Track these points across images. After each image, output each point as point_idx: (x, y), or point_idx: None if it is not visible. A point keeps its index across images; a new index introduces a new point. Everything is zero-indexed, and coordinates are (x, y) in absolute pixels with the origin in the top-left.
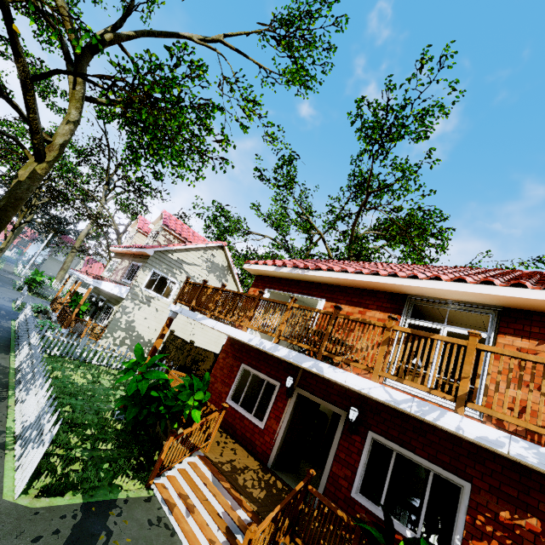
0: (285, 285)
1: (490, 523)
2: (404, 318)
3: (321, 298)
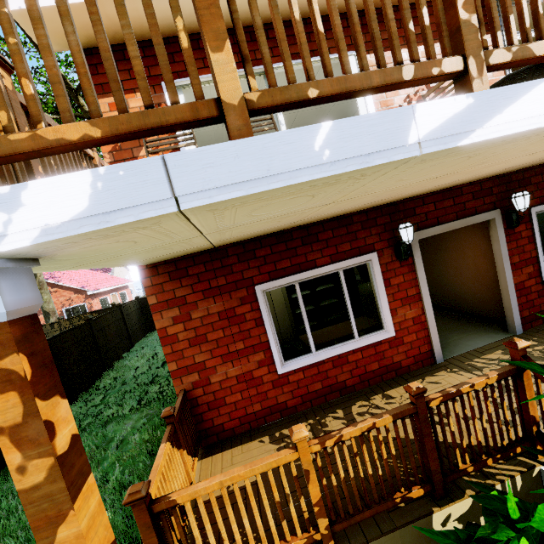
0: None
1: None
2: (504, 35)
3: (349, 51)
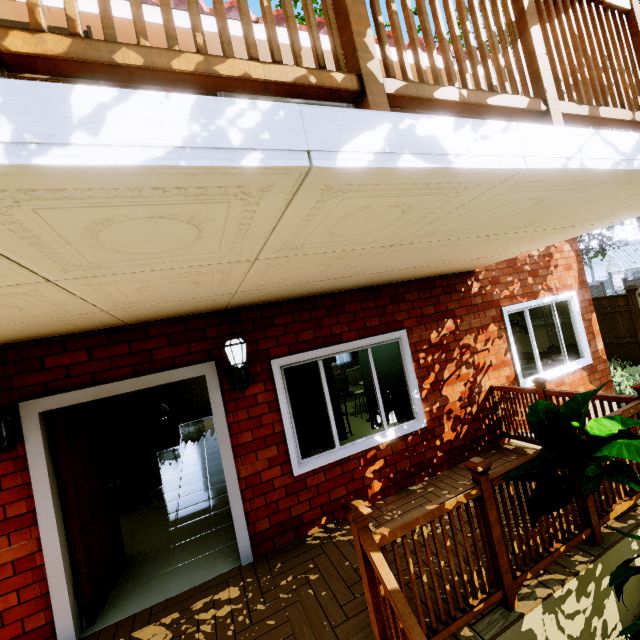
0: None
1: (429, 353)
2: None
3: None
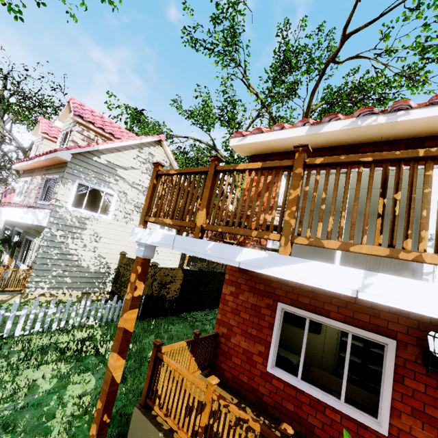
0: None
1: None
2: None
3: (435, 164)
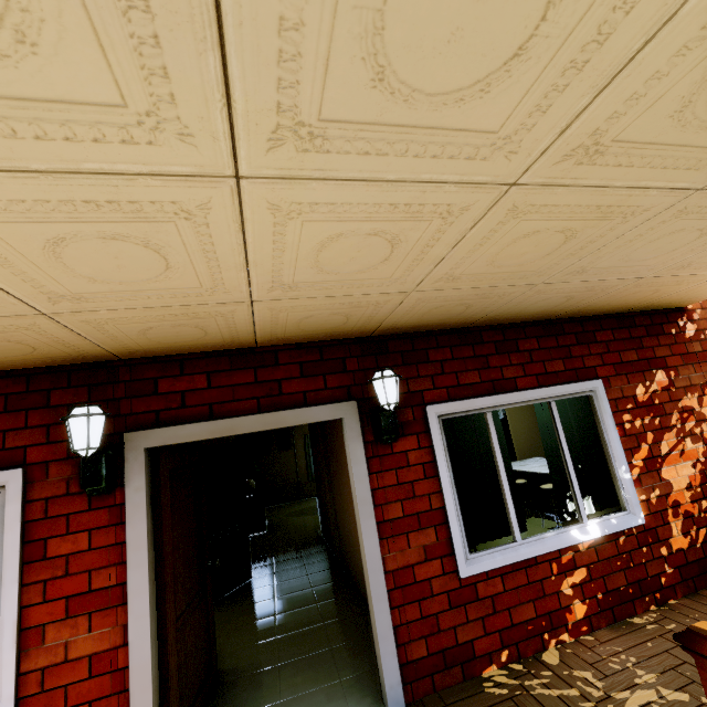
0: None
1: (636, 414)
2: None
3: None
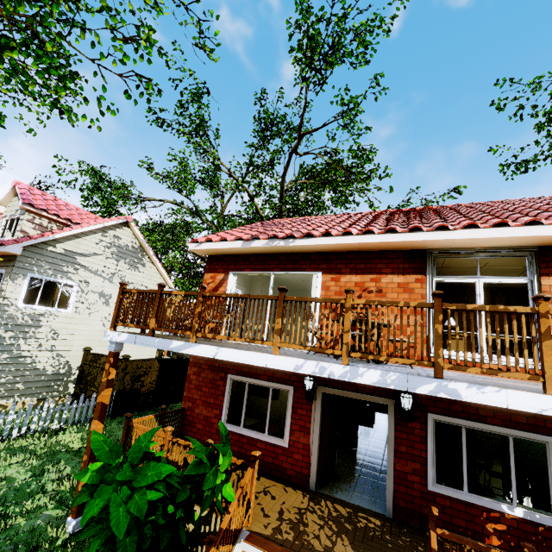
0: (257, 263)
1: None
2: (430, 278)
3: (315, 271)
